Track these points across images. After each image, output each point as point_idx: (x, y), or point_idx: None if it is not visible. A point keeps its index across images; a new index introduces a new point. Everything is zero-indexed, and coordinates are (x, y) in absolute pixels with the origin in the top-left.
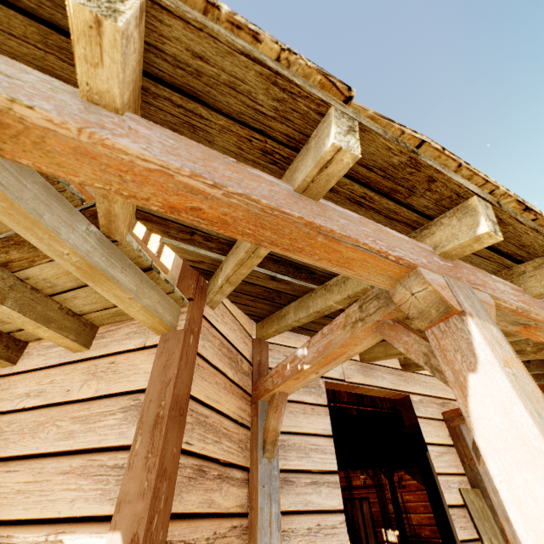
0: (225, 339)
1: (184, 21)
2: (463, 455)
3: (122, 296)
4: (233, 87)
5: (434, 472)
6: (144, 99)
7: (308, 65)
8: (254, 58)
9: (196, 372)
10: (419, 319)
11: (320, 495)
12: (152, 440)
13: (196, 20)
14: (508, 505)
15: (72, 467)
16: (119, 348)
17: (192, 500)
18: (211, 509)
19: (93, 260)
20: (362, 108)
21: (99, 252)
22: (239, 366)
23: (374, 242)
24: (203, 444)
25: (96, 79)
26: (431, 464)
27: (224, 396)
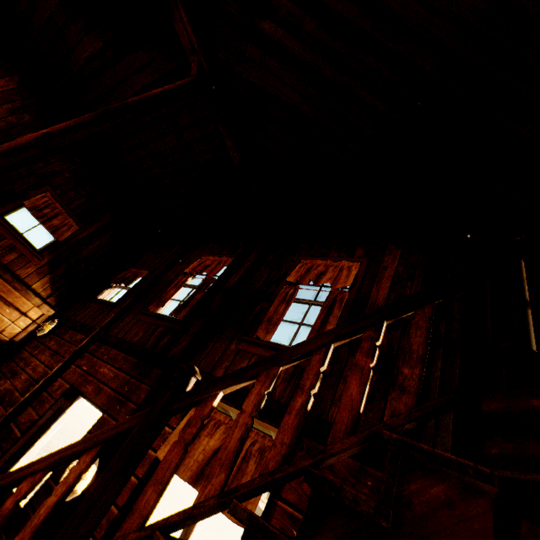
0: None
1: None
2: None
3: None
4: None
5: None
6: None
7: None
8: None
9: None
10: None
11: None
12: None
13: None
14: None
15: None
16: None
17: None
18: None
19: None
20: None
21: None
22: None
23: None
24: None
25: None
26: None
27: None
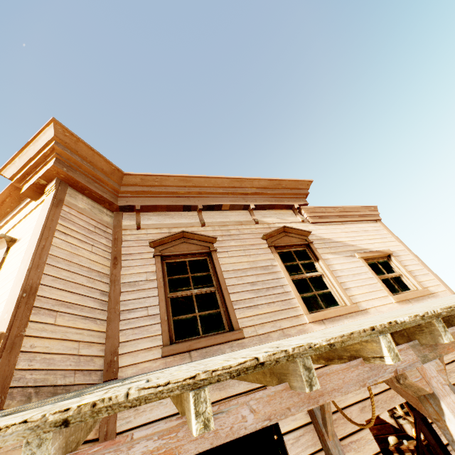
0: None
1: None
2: (318, 431)
3: None
4: None
5: None
6: None
7: None
8: None
9: None
10: None
11: None
12: None
13: None
14: None
15: None
16: None
17: None
18: None
19: None
20: None
21: None
22: None
23: None
24: None
25: None
26: (288, 454)
27: None
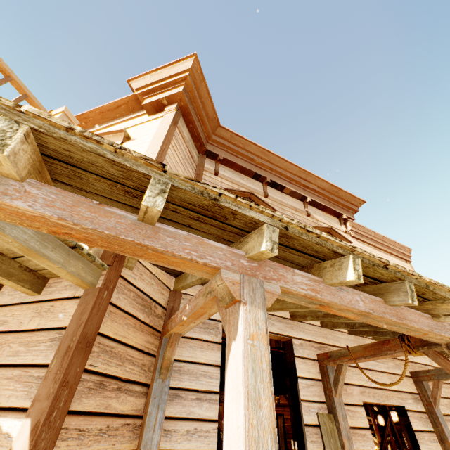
0: (141, 292)
1: (53, 137)
2: (326, 388)
3: (53, 266)
4: (93, 163)
5: (300, 398)
6: (46, 163)
7: (134, 156)
8: (98, 154)
9: (108, 317)
10: (222, 301)
11: (201, 408)
12: (62, 362)
13: (60, 137)
14: (225, 421)
15: (13, 375)
16: (58, 296)
17: (90, 403)
18: (107, 410)
19: (29, 245)
20: (176, 175)
21: (35, 239)
22: (152, 311)
23: (188, 253)
24: (107, 366)
25: (2, 169)
26: (298, 393)
27: (133, 333)
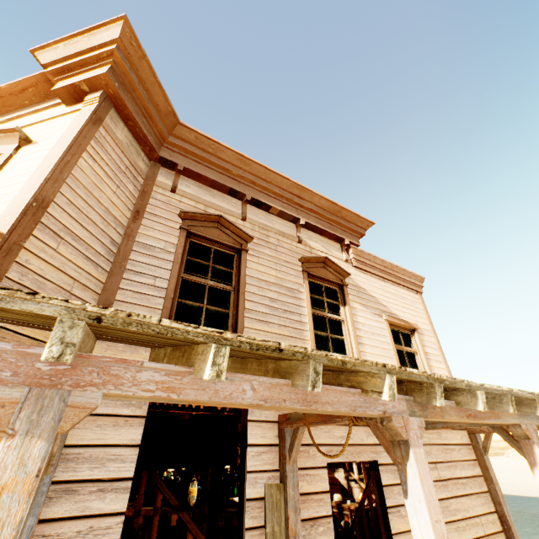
0: None
1: None
2: (281, 454)
3: None
4: None
5: (246, 470)
6: None
7: None
8: None
9: None
10: None
11: (104, 501)
12: None
13: None
14: None
15: None
16: None
17: None
18: None
19: None
20: None
21: None
22: None
23: None
24: None
25: None
26: (246, 463)
27: None
